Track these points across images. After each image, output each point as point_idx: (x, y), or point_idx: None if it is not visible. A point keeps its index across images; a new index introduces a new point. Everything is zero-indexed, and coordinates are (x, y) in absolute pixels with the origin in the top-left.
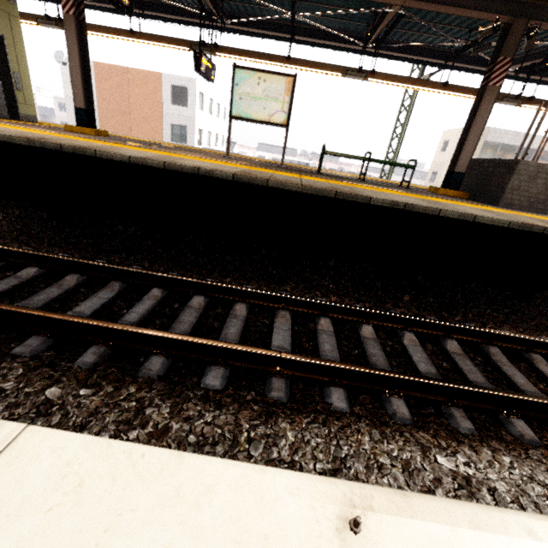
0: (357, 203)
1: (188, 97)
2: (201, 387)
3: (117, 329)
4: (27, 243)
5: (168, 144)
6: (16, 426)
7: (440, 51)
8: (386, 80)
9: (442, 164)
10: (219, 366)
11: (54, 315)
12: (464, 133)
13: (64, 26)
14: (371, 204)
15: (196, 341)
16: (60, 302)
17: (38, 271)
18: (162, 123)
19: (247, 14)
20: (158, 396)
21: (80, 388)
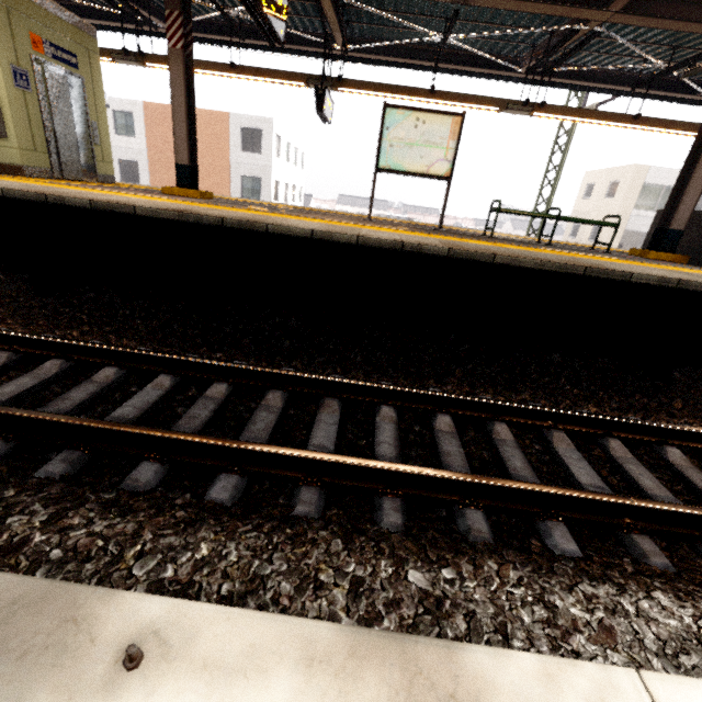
0: (606, 280)
1: (263, 141)
2: (557, 554)
3: (410, 473)
4: (179, 347)
5: (275, 204)
6: (626, 674)
7: (619, 75)
8: (559, 115)
9: (586, 215)
10: (556, 521)
11: (321, 456)
12: (681, 179)
13: (169, 64)
14: (631, 281)
15: (517, 486)
16: (277, 431)
17: (227, 388)
18: (229, 175)
19: (370, 37)
20: (533, 575)
21: (430, 567)
